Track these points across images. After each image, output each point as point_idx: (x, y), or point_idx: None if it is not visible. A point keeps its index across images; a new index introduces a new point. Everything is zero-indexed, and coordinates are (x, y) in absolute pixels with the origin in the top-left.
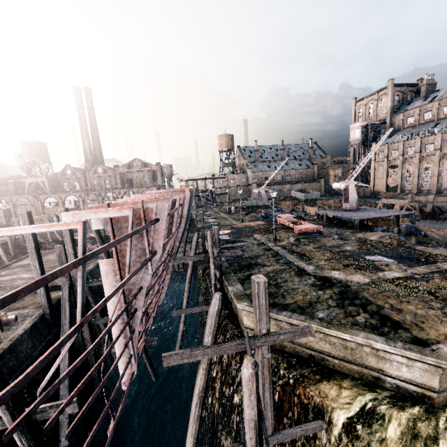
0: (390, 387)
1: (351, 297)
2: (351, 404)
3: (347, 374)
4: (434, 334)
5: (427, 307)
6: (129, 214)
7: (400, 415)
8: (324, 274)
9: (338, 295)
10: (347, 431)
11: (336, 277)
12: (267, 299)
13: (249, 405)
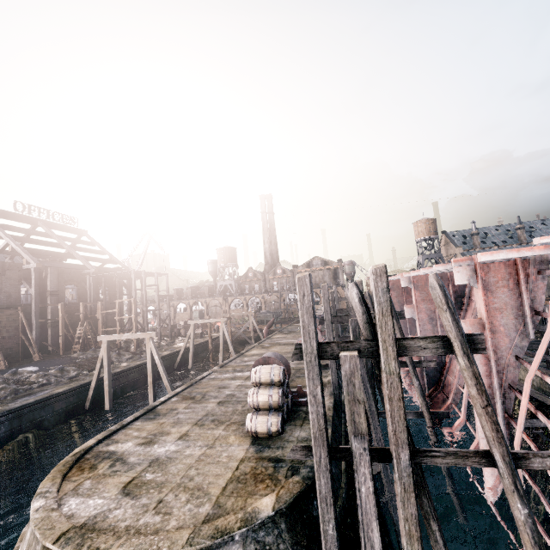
0: None
1: None
2: None
3: None
4: None
5: None
6: None
7: None
8: None
9: None
10: None
11: None
12: None
13: None
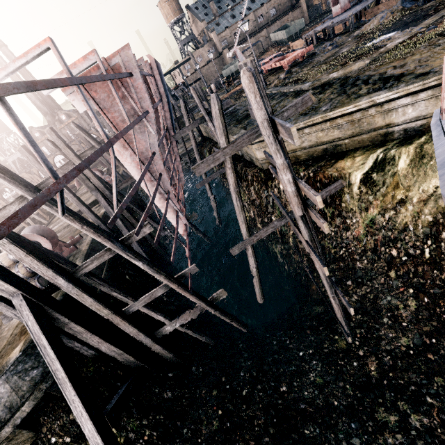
0: (399, 136)
1: (352, 82)
2: (365, 163)
3: (359, 147)
4: (439, 63)
5: (432, 48)
6: (96, 60)
7: (408, 148)
8: (322, 81)
9: (339, 88)
10: (365, 184)
11: (335, 77)
12: (260, 81)
13: (258, 107)
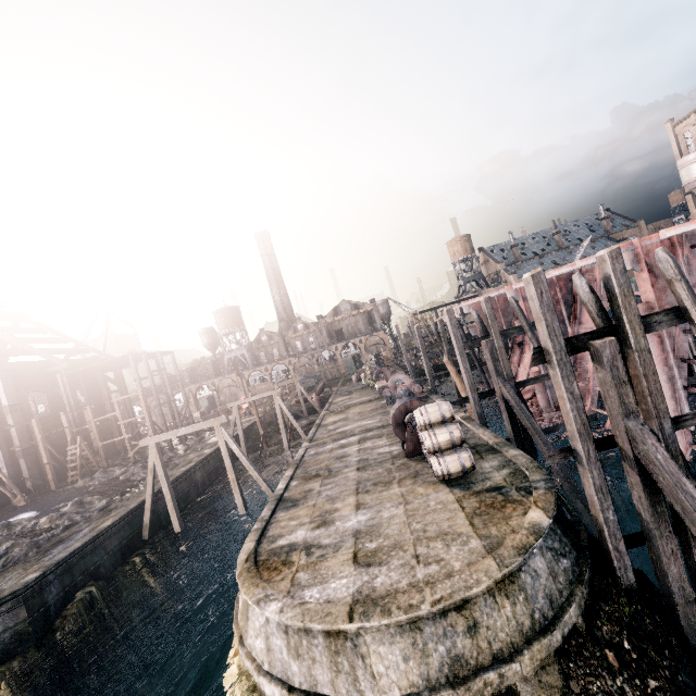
0: None
1: None
2: None
3: None
4: None
5: None
6: None
7: None
8: None
9: None
10: None
11: None
12: None
13: None
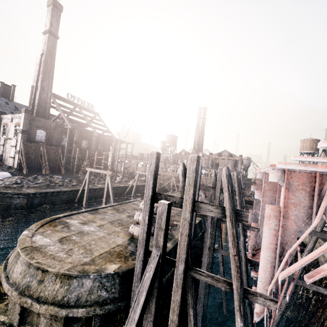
0: None
1: None
2: None
3: None
4: None
5: None
6: None
7: None
8: None
9: None
10: None
11: None
12: None
13: None
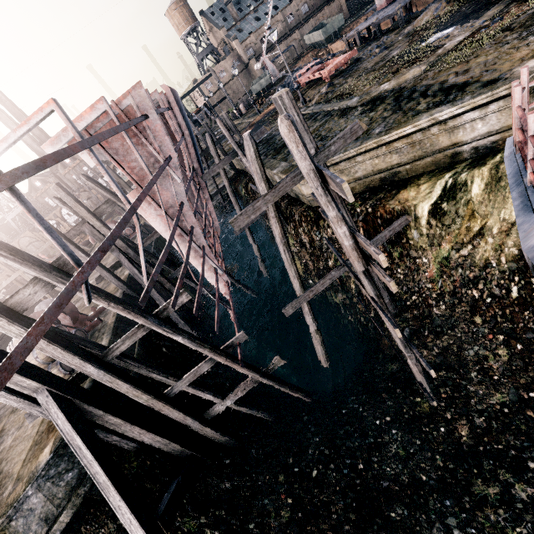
0: (469, 156)
1: (408, 95)
2: (432, 192)
3: (423, 173)
4: (509, 66)
5: (500, 47)
6: (106, 108)
7: (482, 170)
8: (372, 96)
9: (392, 104)
10: (434, 216)
11: (387, 89)
12: (299, 114)
13: (301, 158)
